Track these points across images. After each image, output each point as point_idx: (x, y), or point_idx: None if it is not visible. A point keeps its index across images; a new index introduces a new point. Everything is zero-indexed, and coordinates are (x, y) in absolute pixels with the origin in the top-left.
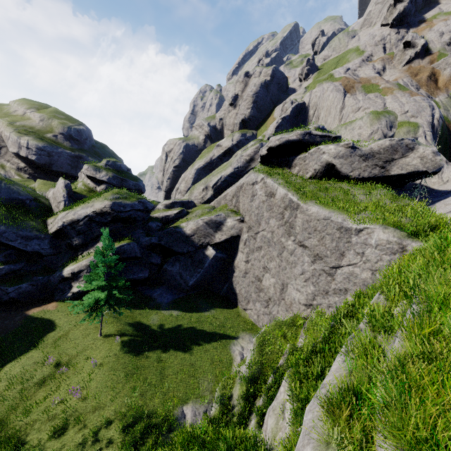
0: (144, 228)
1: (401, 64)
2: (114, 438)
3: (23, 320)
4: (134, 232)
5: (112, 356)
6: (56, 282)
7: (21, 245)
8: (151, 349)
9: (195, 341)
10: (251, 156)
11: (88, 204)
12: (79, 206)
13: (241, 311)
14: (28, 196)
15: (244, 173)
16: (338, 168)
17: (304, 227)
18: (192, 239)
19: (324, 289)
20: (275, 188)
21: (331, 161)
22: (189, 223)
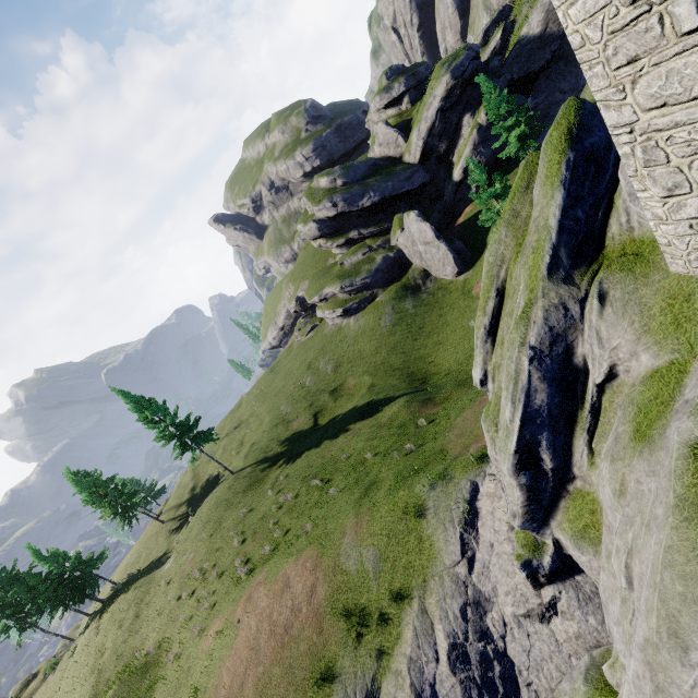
0: (489, 76)
1: None
2: None
3: (461, 227)
4: None
5: None
6: (451, 198)
7: (410, 186)
8: None
9: None
10: None
11: (429, 102)
12: (422, 114)
13: None
14: (374, 159)
15: None
16: None
17: None
18: (547, 34)
19: None
20: None
21: None
22: (530, 21)
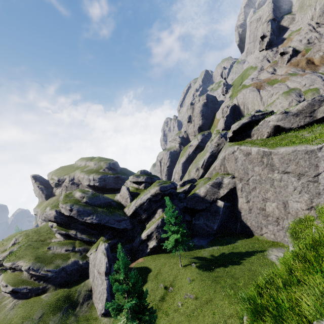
0: (177, 199)
1: (284, 64)
2: (230, 313)
3: (130, 270)
4: (173, 202)
5: (196, 274)
6: (137, 245)
7: (117, 226)
8: (216, 267)
9: (241, 258)
10: (217, 142)
11: (146, 192)
12: (141, 195)
13: (259, 237)
14: (112, 199)
15: (217, 153)
16: (282, 126)
17: (281, 162)
18: (205, 198)
19: (316, 193)
20: (249, 149)
21: (276, 124)
22: (200, 189)
